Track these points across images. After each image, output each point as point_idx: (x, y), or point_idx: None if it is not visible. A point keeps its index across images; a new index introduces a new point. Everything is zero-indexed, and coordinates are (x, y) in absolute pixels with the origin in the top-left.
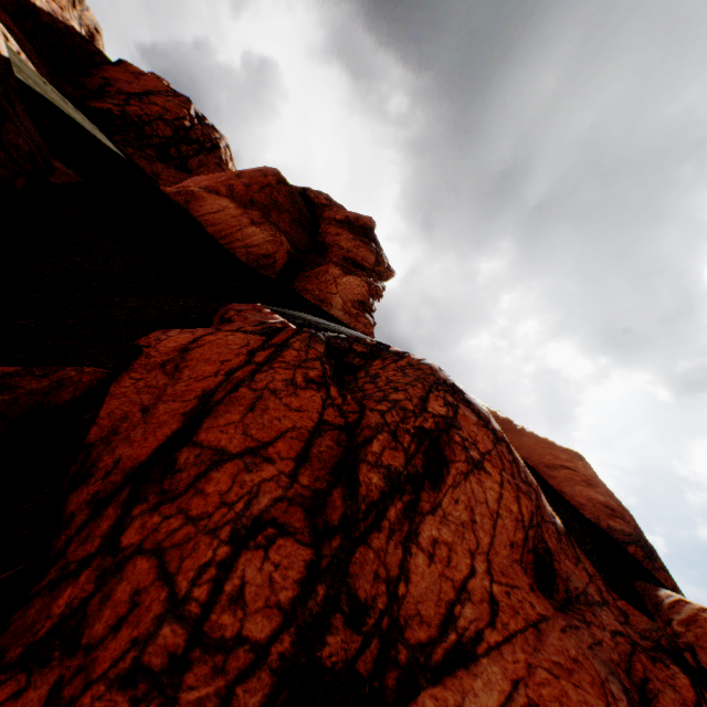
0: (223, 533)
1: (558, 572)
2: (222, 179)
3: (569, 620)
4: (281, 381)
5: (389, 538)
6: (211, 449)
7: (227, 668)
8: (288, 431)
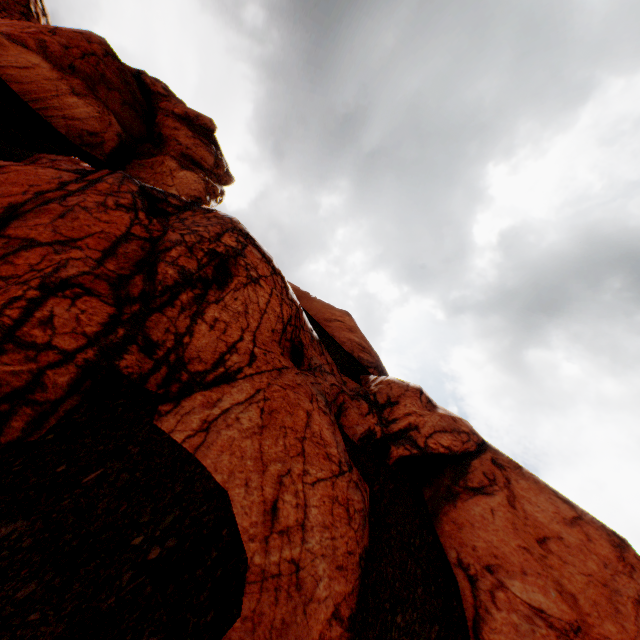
0: (33, 283)
1: (306, 355)
2: (30, 30)
3: (303, 372)
4: (93, 203)
5: (181, 313)
6: (20, 239)
7: (39, 360)
8: (97, 233)
